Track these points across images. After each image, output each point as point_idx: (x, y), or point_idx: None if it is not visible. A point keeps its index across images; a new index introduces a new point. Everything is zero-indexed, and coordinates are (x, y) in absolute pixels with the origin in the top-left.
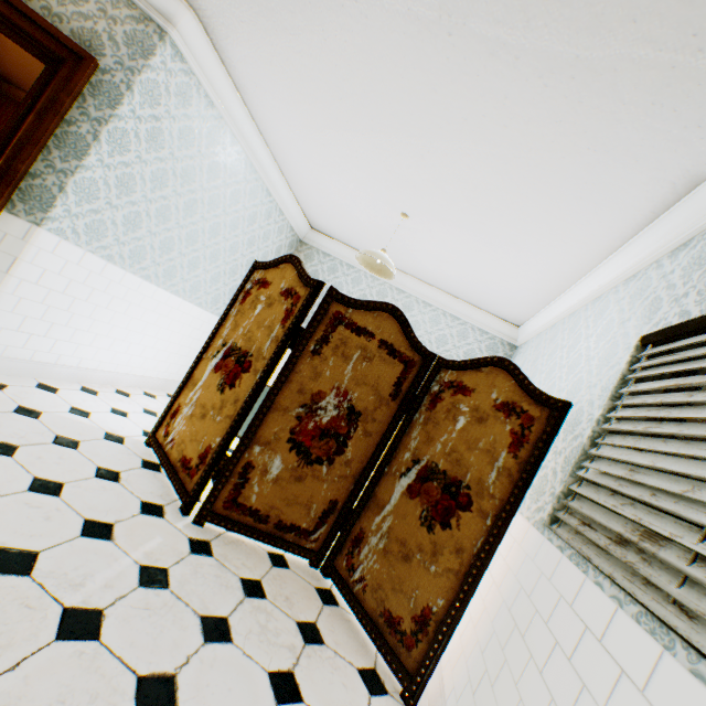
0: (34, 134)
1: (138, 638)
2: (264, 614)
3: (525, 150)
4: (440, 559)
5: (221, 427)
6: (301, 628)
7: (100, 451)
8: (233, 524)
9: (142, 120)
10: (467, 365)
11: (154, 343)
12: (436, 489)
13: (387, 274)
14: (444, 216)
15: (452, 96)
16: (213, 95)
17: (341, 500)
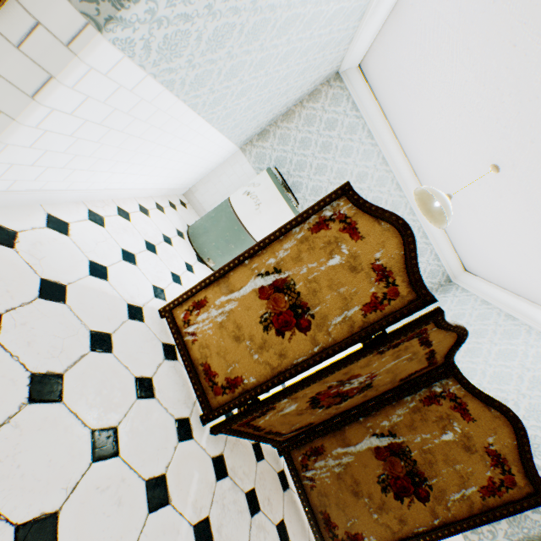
0: None
1: None
2: (262, 532)
3: None
4: (384, 515)
5: (257, 369)
6: (279, 532)
7: (131, 346)
8: (238, 434)
9: None
10: (480, 396)
11: (165, 164)
12: (401, 467)
13: (430, 214)
14: (539, 210)
15: None
16: None
17: (316, 422)
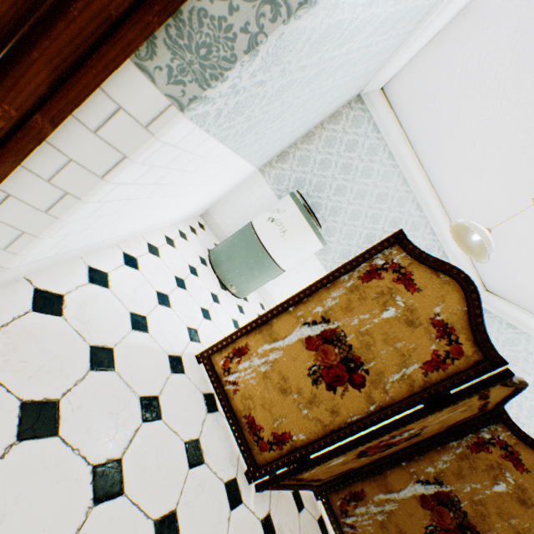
0: None
1: None
2: None
3: None
4: None
5: (307, 425)
6: None
7: (176, 406)
8: (282, 487)
9: None
10: (533, 446)
11: (194, 197)
12: (450, 519)
13: (465, 245)
14: None
15: None
16: None
17: (356, 466)
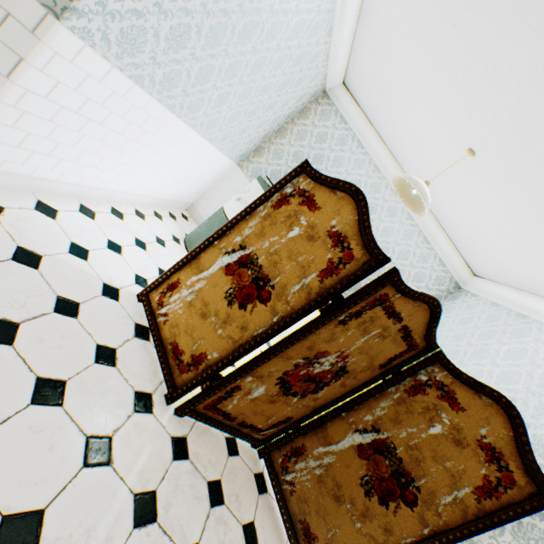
0: None
1: None
2: (222, 527)
3: None
4: (367, 524)
5: (220, 343)
6: (245, 533)
7: (99, 317)
8: (206, 419)
9: None
10: (468, 382)
11: (156, 169)
12: (386, 467)
13: (412, 204)
14: (519, 186)
15: None
16: None
17: (295, 417)
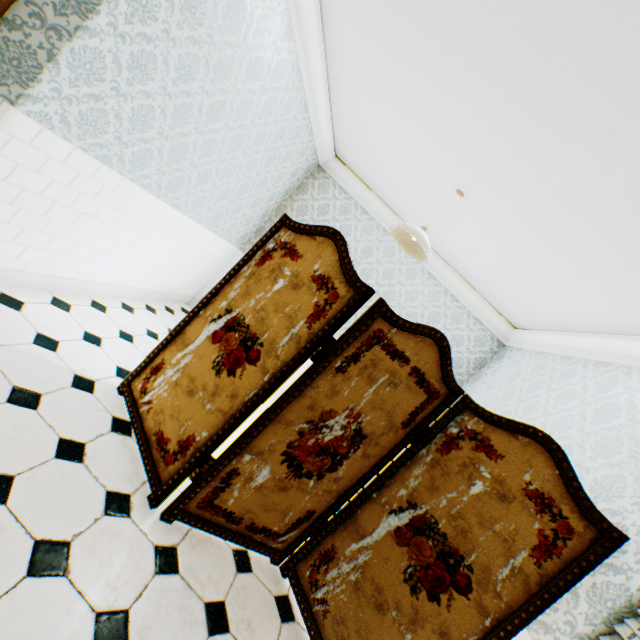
0: None
1: None
2: None
3: None
4: (419, 632)
5: (210, 419)
6: None
7: (65, 409)
8: (203, 523)
9: None
10: (500, 423)
11: (142, 255)
12: (430, 549)
13: (417, 253)
14: (510, 216)
15: None
16: None
17: (319, 510)
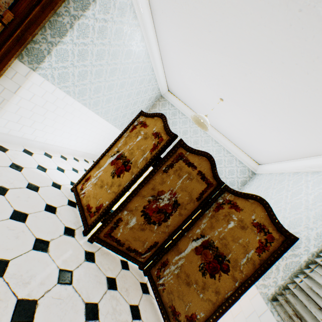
0: (38, 18)
1: (53, 319)
2: (115, 301)
3: (313, 89)
4: (206, 292)
5: (109, 196)
6: (131, 309)
7: (49, 194)
8: (106, 244)
9: (98, 20)
10: (241, 195)
11: (82, 135)
12: (210, 255)
13: (204, 127)
14: (243, 106)
15: (282, 48)
16: (137, 12)
17: (160, 242)
